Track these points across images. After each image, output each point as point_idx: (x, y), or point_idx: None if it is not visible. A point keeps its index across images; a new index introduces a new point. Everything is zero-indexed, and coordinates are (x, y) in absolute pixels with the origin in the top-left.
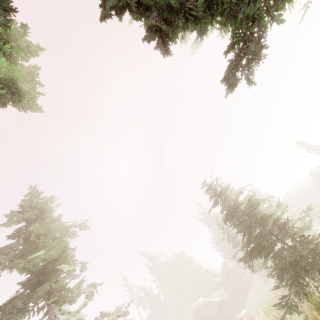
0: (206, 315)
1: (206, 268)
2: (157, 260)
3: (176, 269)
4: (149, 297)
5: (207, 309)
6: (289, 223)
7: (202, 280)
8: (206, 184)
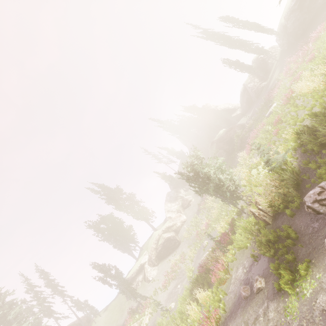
0: (229, 138)
1: (223, 107)
2: (170, 122)
3: (192, 123)
4: (173, 153)
5: (229, 134)
6: None
7: (221, 119)
8: None
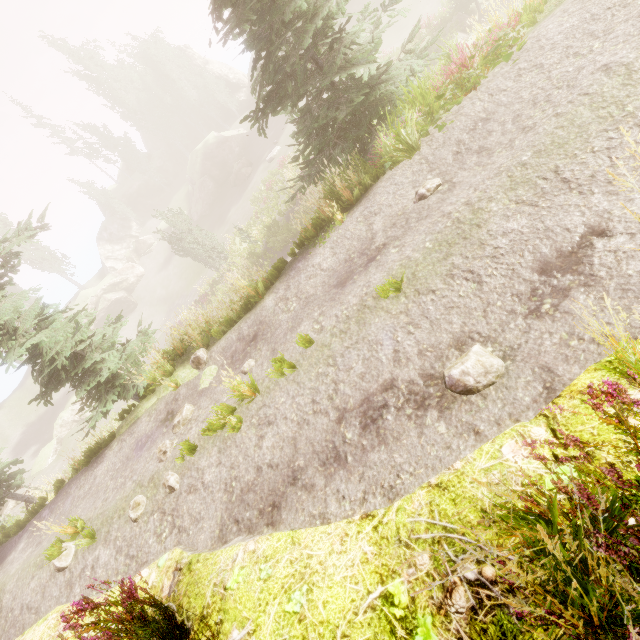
0: (222, 158)
1: (219, 73)
2: (98, 60)
3: (153, 81)
4: (109, 143)
5: (223, 150)
6: (347, 38)
7: (212, 99)
8: None
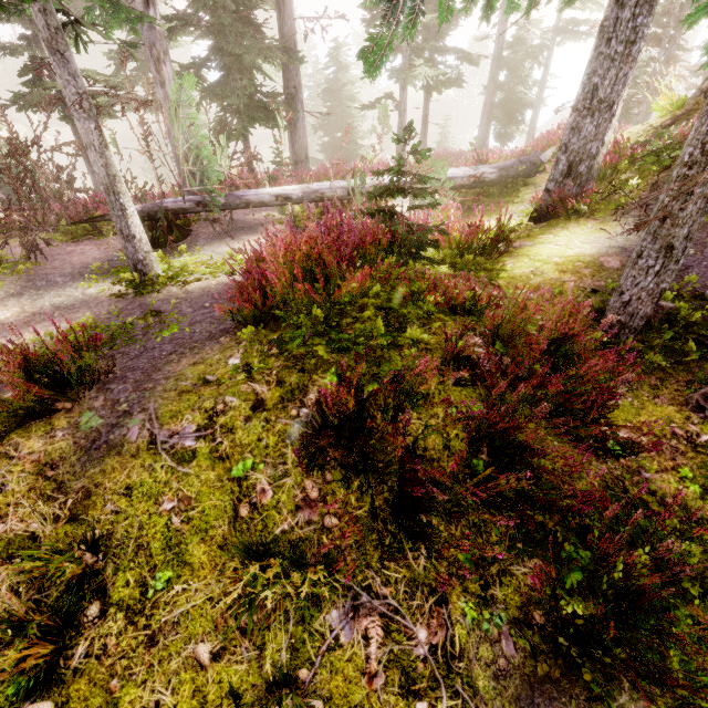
0: None
1: None
2: None
3: None
4: None
5: None
6: (357, 130)
7: None
8: (336, 40)
